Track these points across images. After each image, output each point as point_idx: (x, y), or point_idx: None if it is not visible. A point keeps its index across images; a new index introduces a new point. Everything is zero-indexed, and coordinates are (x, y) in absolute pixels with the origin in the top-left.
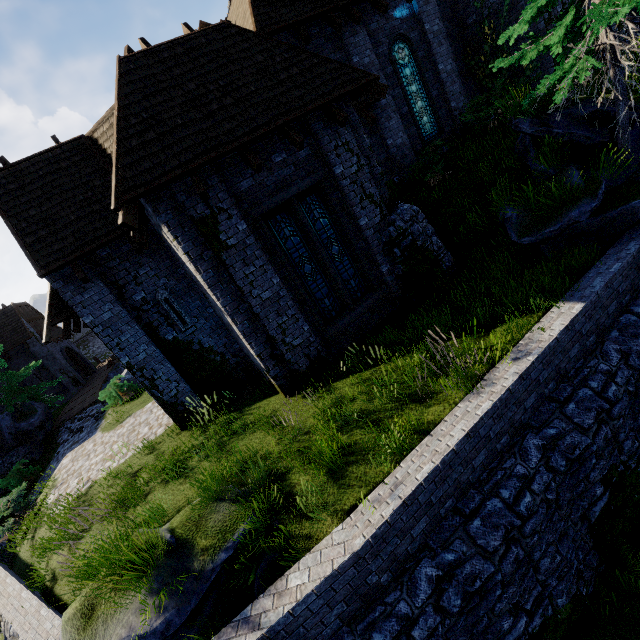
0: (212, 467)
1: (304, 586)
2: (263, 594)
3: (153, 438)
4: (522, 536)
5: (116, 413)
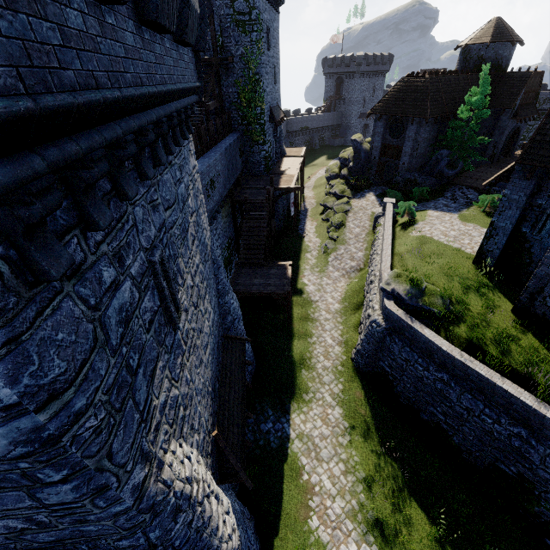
0: (455, 288)
1: (426, 333)
2: (419, 322)
3: (462, 250)
4: (472, 416)
5: (473, 213)
